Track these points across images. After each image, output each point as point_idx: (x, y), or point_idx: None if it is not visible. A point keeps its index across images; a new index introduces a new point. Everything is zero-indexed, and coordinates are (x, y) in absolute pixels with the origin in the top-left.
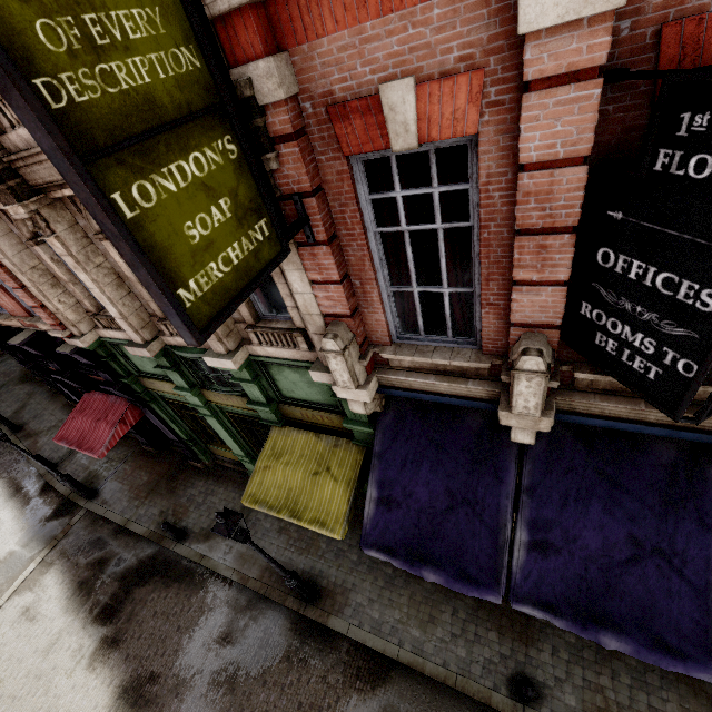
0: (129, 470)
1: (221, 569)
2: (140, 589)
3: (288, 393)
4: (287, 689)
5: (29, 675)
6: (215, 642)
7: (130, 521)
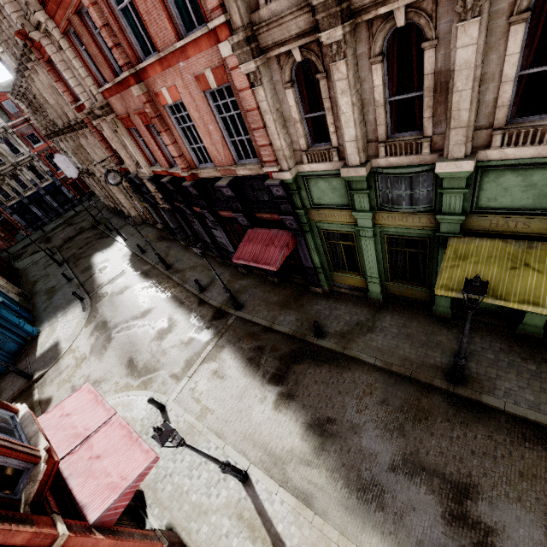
0: (260, 292)
1: (364, 357)
2: (297, 366)
3: (487, 202)
4: (455, 440)
5: (232, 409)
6: (375, 403)
7: (274, 323)
